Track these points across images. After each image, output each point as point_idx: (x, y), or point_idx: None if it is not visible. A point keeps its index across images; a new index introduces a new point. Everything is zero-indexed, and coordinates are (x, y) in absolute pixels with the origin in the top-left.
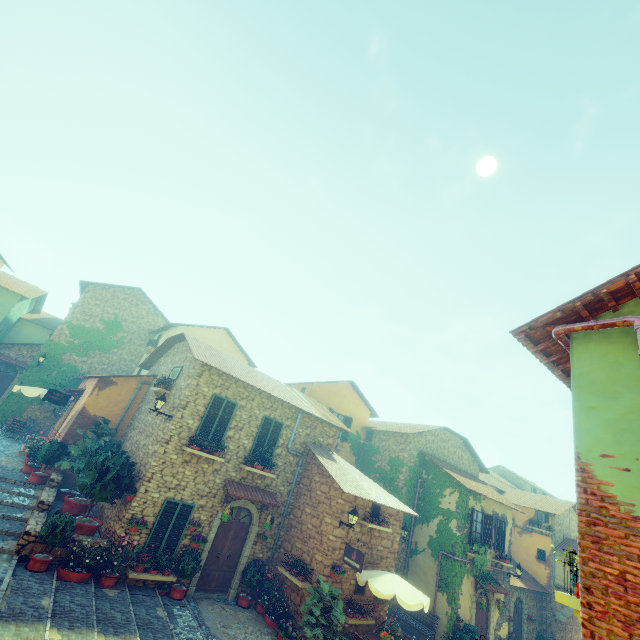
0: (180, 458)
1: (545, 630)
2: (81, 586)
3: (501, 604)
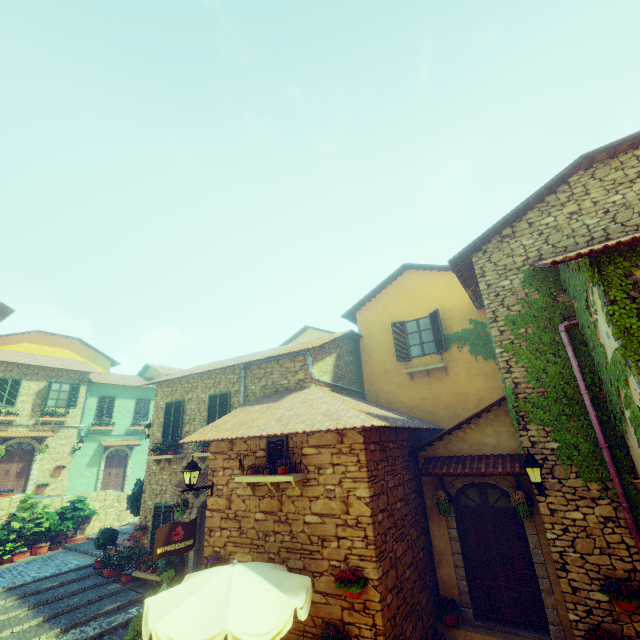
0: (158, 467)
1: None
2: (100, 579)
3: None
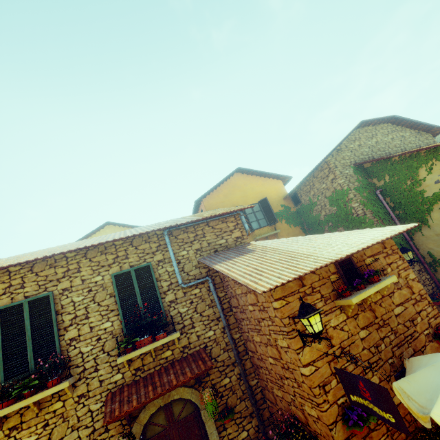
0: None
1: None
2: None
3: None
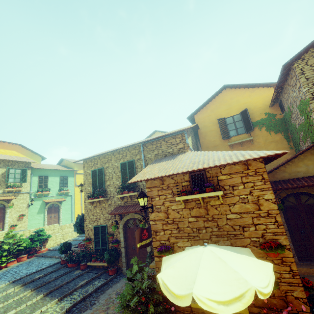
0: (92, 206)
1: None
2: (68, 269)
3: None
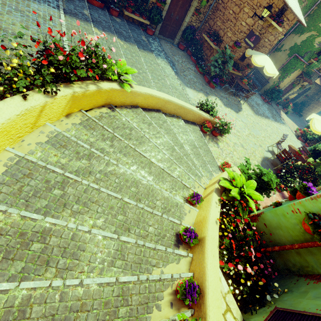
0: None
1: (307, 101)
2: (101, 10)
3: (303, 87)
